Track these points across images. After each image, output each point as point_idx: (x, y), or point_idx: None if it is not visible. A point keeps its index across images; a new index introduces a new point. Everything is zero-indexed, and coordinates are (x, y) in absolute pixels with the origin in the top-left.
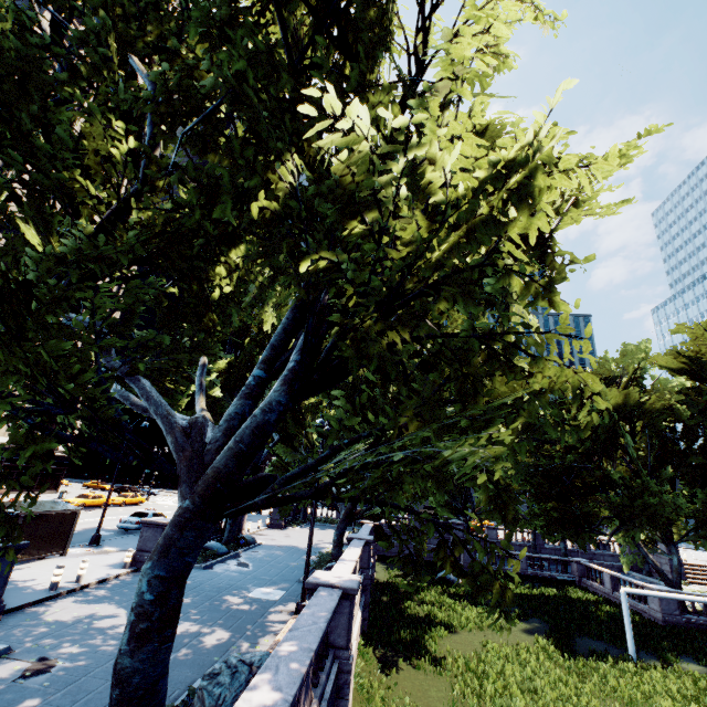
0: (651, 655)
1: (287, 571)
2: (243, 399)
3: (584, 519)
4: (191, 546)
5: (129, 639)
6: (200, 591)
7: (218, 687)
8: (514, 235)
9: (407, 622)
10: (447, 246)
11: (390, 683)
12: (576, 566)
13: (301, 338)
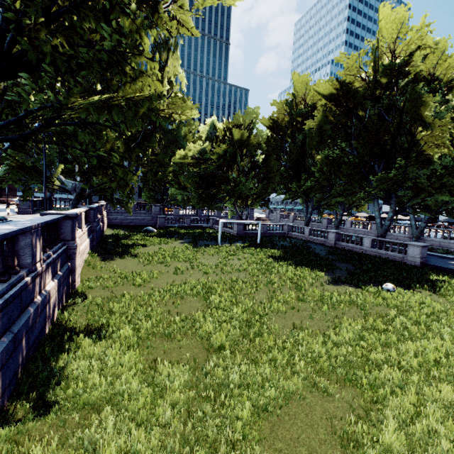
0: (226, 243)
1: None
2: None
3: (215, 197)
4: None
5: None
6: None
7: None
8: None
9: (121, 246)
10: None
11: (107, 263)
12: (212, 220)
13: None
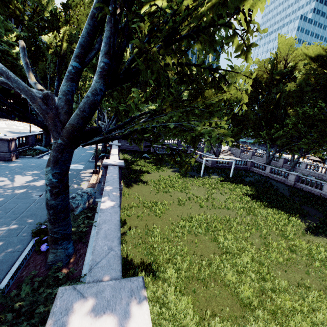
0: (206, 175)
1: (82, 157)
2: (70, 81)
3: (198, 137)
4: (68, 160)
5: (51, 195)
6: (42, 168)
7: (77, 201)
8: (245, 9)
9: (133, 172)
10: (210, 5)
11: (130, 190)
12: (190, 151)
13: (102, 44)
